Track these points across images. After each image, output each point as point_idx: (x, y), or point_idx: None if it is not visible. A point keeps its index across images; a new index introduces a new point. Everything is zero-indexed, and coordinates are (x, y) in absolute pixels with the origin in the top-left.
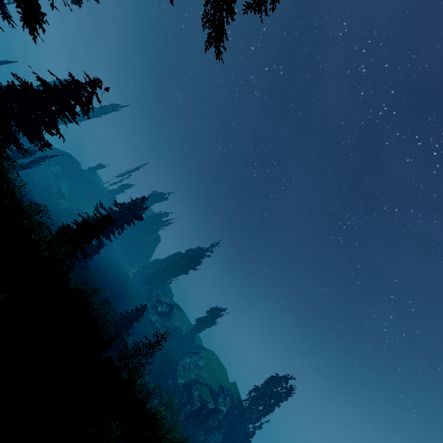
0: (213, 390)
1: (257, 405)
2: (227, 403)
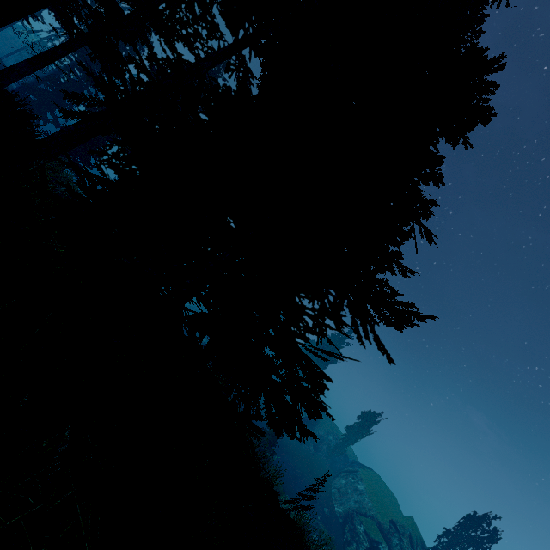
0: (382, 526)
1: None
2: (404, 546)
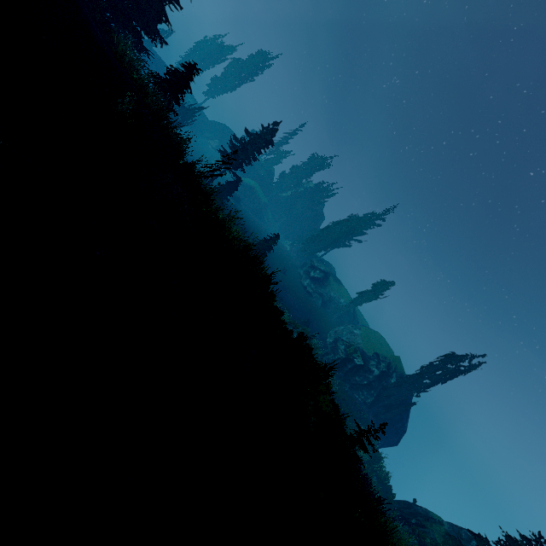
0: (365, 354)
1: (423, 379)
2: (380, 367)
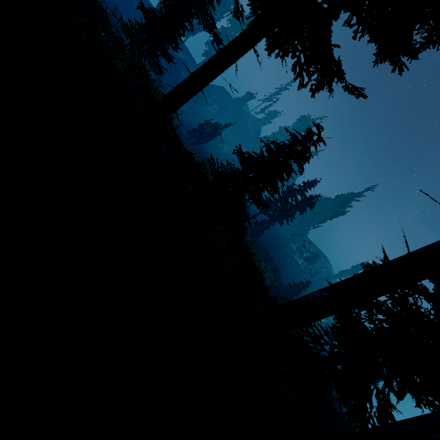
0: None
1: None
2: None
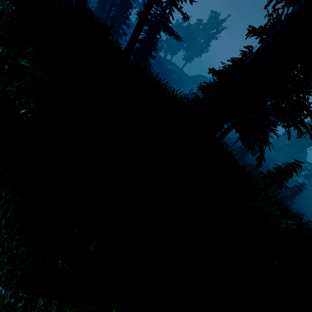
0: None
1: None
2: None
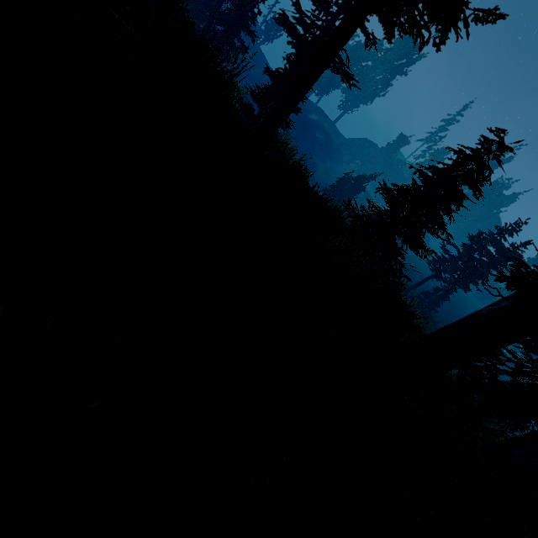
0: None
1: None
2: None
